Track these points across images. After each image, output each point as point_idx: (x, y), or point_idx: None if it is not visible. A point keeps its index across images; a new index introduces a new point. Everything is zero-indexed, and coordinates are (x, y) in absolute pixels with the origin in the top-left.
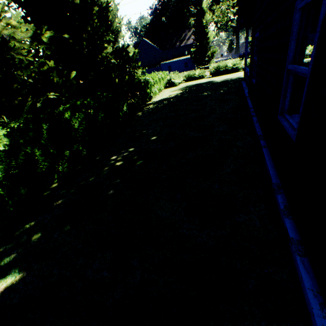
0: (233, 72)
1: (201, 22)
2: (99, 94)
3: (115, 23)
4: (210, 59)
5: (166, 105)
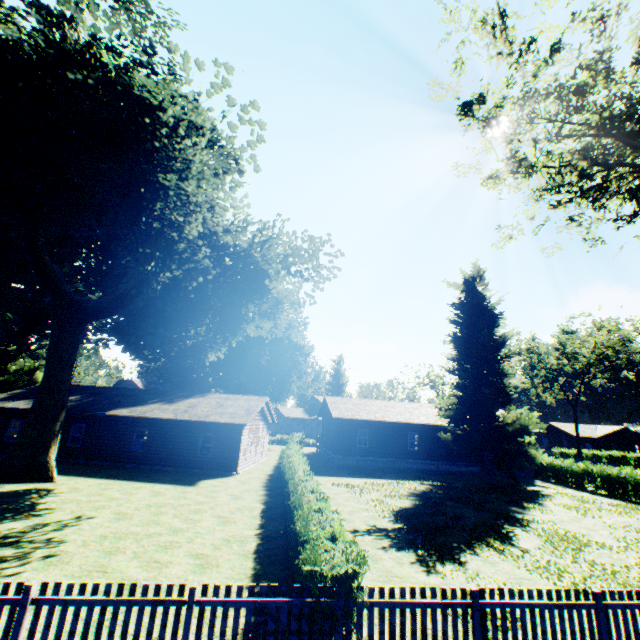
0: None
1: None
2: None
3: None
4: None
5: None
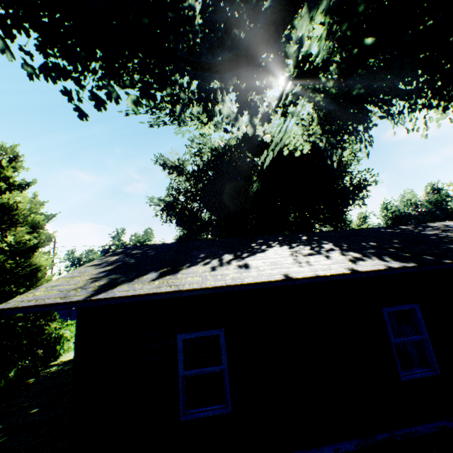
0: None
1: None
2: None
3: (44, 278)
4: None
5: None
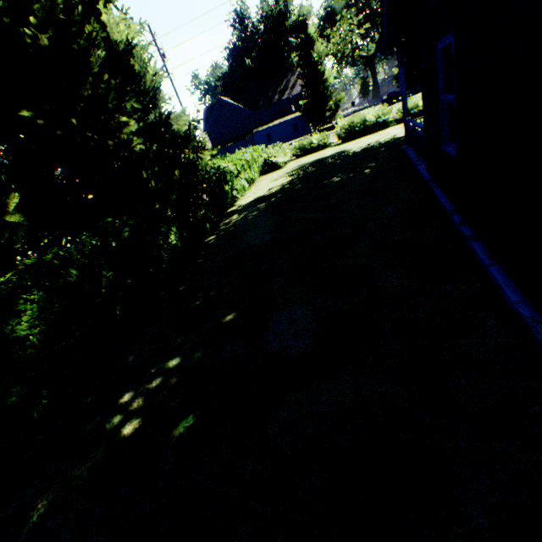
0: (378, 130)
1: (310, 56)
2: (111, 222)
3: (149, 75)
4: (333, 113)
5: (263, 214)
